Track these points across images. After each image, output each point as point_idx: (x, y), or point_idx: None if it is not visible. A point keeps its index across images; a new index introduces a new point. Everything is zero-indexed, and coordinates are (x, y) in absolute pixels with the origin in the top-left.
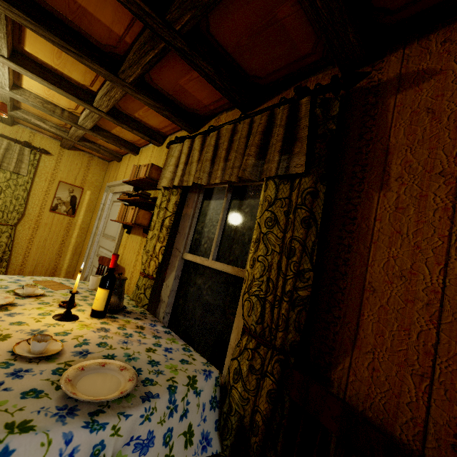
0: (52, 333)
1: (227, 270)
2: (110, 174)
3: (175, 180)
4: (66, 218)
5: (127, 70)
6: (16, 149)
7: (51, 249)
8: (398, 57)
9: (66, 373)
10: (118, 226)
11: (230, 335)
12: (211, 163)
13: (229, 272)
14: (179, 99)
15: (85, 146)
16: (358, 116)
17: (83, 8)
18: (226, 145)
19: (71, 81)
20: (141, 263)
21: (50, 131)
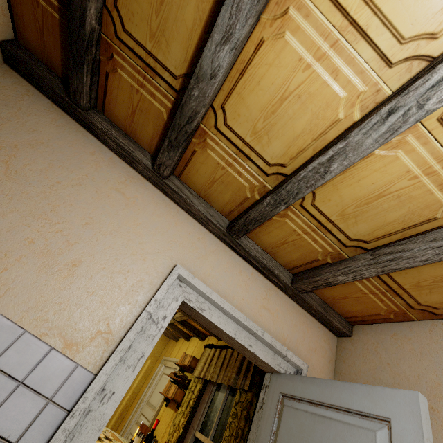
0: None
1: None
2: (168, 349)
3: (201, 373)
4: None
5: None
6: None
7: None
8: None
9: None
10: (160, 396)
11: None
12: (220, 368)
13: None
14: None
15: None
16: None
17: None
18: (228, 360)
19: None
20: (168, 434)
21: None
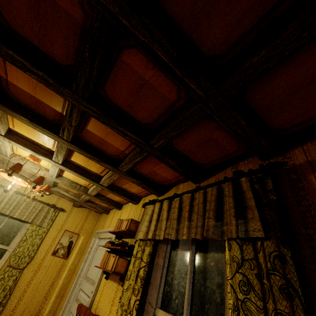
0: None
1: None
2: (99, 223)
3: (149, 234)
4: (61, 260)
5: (124, 166)
6: (46, 209)
7: (41, 291)
8: (300, 151)
9: None
10: (98, 269)
11: None
12: (177, 221)
13: None
14: (152, 177)
15: (88, 205)
16: (288, 187)
17: (106, 141)
18: (188, 208)
19: (90, 171)
20: None
21: (69, 197)
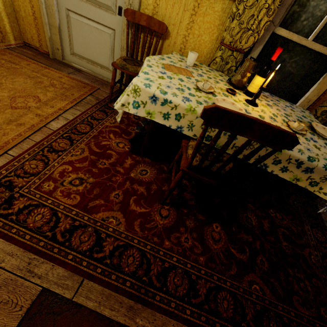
0: (274, 117)
1: (325, 52)
2: None
3: None
4: None
5: None
6: None
7: None
8: None
9: (323, 134)
10: None
11: (302, 92)
12: None
13: (326, 54)
14: None
15: None
16: None
17: None
18: None
19: None
20: (230, 36)
21: None
